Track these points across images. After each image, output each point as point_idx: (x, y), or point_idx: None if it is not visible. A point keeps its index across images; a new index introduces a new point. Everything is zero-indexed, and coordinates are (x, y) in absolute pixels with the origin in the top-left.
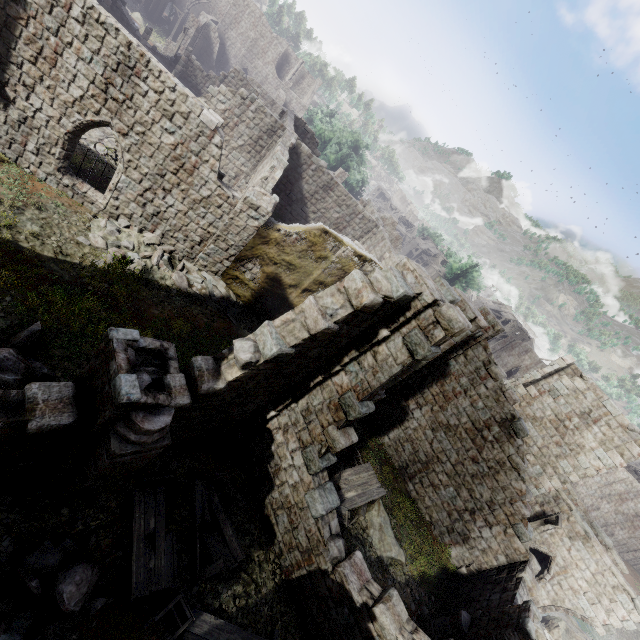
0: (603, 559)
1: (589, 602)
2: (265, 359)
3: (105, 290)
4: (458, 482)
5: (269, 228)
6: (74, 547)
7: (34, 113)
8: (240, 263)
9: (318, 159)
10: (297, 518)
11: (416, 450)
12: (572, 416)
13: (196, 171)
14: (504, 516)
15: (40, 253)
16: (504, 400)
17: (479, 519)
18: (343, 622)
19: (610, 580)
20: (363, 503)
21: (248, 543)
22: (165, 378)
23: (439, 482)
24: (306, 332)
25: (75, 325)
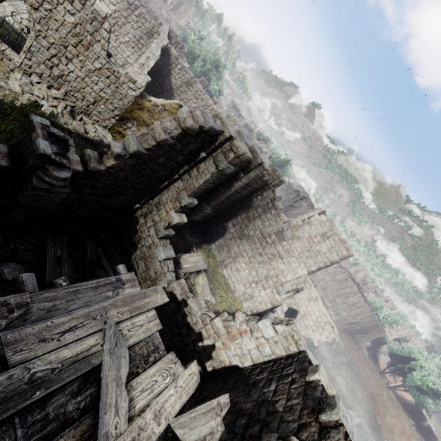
0: (322, 309)
1: (313, 331)
2: (129, 154)
3: (22, 121)
4: (251, 267)
5: (143, 99)
6: (9, 254)
7: None
8: (123, 122)
9: (183, 61)
10: (150, 263)
11: (230, 251)
12: (317, 236)
13: (91, 47)
14: (272, 283)
15: None
16: (279, 220)
17: (260, 286)
18: (171, 311)
19: (324, 319)
20: (193, 271)
21: None
22: (67, 154)
23: (241, 268)
24: (154, 141)
25: (1, 138)
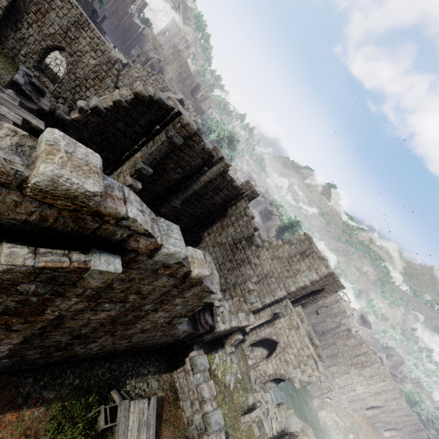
0: (304, 339)
1: (293, 367)
2: (90, 108)
3: None
4: (220, 274)
5: None
6: None
7: (29, 36)
8: None
9: None
10: None
11: None
12: (297, 254)
13: (104, 80)
14: (240, 291)
15: None
16: (250, 226)
17: (227, 294)
18: None
19: (306, 352)
20: None
21: None
22: (40, 98)
23: None
24: (112, 103)
25: None
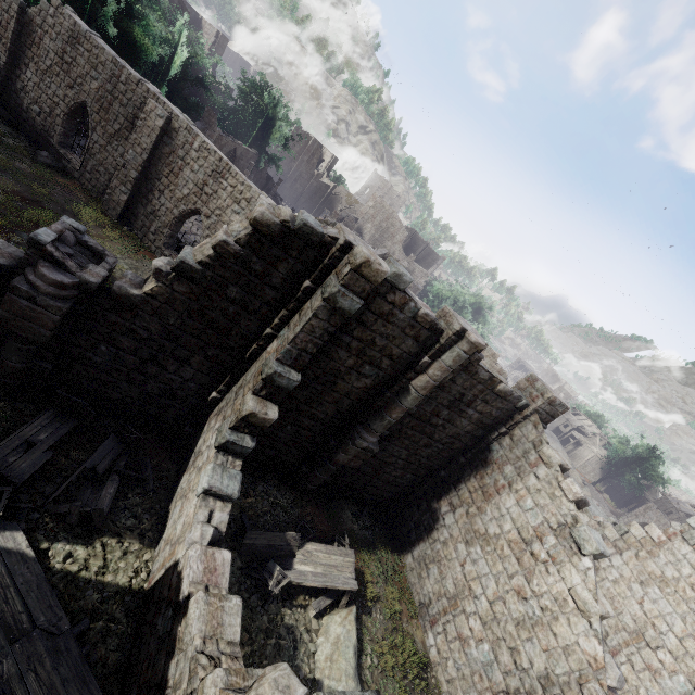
0: None
1: None
2: (171, 267)
3: None
4: (496, 634)
5: None
6: None
7: (160, 207)
8: None
9: None
10: (186, 503)
11: (443, 575)
12: None
13: None
14: None
15: (117, 277)
16: (561, 494)
17: None
18: (161, 633)
19: None
20: (316, 584)
21: (129, 525)
22: (88, 264)
23: (469, 632)
24: (212, 250)
25: None
